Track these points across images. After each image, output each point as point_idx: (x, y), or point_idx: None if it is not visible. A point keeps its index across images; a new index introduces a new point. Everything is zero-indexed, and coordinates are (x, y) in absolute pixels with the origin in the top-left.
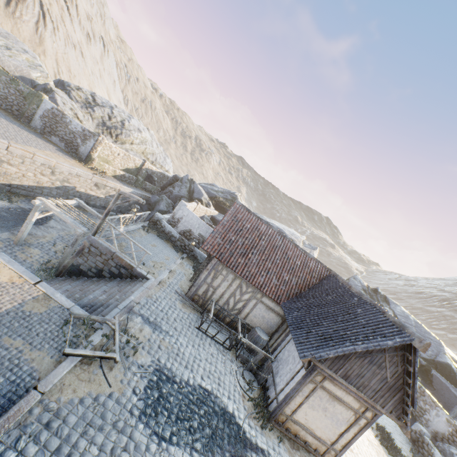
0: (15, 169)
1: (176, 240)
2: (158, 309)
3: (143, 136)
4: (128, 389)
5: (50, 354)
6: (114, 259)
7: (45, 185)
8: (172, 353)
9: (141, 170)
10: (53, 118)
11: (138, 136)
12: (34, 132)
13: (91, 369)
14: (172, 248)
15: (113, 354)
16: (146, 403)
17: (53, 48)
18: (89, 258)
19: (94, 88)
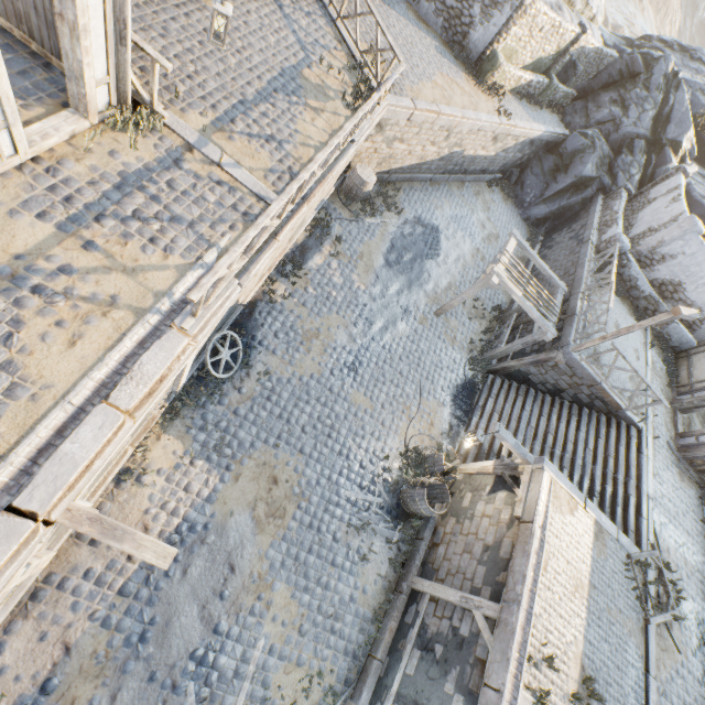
0: (403, 146)
1: (640, 298)
2: (665, 498)
3: None
4: (688, 651)
5: (634, 620)
6: (591, 388)
7: (427, 159)
8: (697, 581)
9: (563, 56)
10: None
11: None
12: None
13: (661, 632)
14: (631, 315)
15: (674, 613)
16: (702, 665)
17: None
18: (549, 373)
19: None
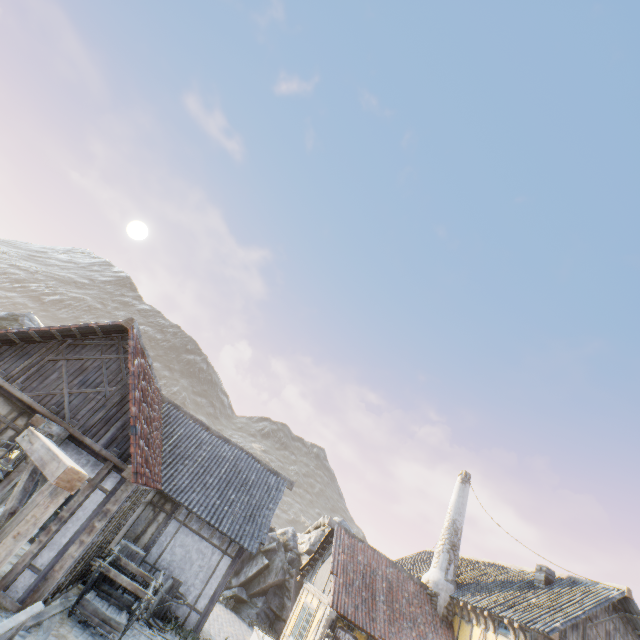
0: None
1: None
2: None
3: None
4: None
5: None
6: None
7: None
8: None
9: None
10: None
11: None
12: None
13: None
14: None
15: None
16: None
17: None
18: None
19: None
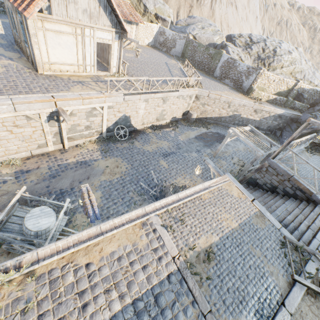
0: (209, 108)
1: None
2: None
3: (293, 56)
4: None
5: (280, 272)
6: (290, 181)
7: (223, 115)
8: None
9: (292, 90)
10: (227, 66)
11: (287, 59)
12: (215, 80)
13: (317, 304)
14: None
15: None
16: None
17: (219, 14)
18: (265, 176)
19: (242, 31)
